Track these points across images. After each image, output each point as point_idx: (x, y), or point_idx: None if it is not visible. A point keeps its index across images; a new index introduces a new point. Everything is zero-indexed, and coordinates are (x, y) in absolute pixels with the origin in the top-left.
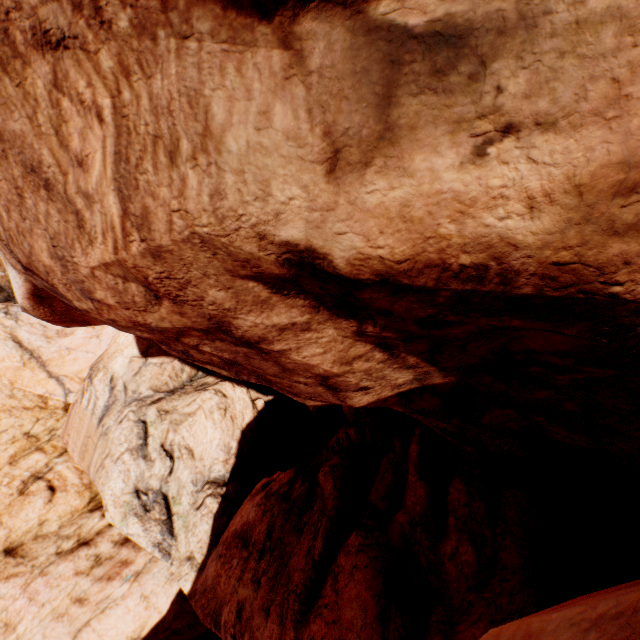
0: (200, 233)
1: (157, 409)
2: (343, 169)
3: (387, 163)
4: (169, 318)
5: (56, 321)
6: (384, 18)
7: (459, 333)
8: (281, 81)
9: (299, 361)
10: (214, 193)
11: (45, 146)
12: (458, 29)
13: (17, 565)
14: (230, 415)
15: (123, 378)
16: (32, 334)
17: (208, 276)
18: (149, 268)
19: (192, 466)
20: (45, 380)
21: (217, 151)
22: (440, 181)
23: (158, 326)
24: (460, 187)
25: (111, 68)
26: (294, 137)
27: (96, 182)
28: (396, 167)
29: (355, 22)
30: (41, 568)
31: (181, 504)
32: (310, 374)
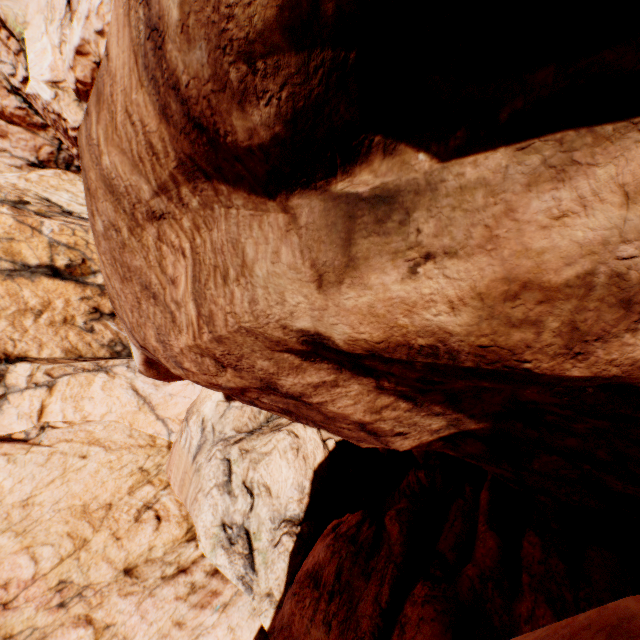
0: (245, 326)
1: (239, 448)
2: (327, 285)
3: (353, 281)
4: (233, 380)
5: (161, 379)
6: (342, 191)
7: (462, 387)
8: (284, 232)
9: (336, 411)
10: (251, 301)
11: (153, 273)
12: (390, 192)
13: (133, 584)
14: (302, 455)
15: (211, 420)
16: (145, 383)
17: (255, 351)
18: (216, 349)
19: (269, 503)
20: (154, 422)
21: (250, 276)
22: (390, 291)
23: (226, 385)
24: (404, 294)
25: (189, 227)
26: (294, 268)
27: (182, 294)
28: (359, 283)
29: (324, 196)
30: (150, 589)
31: (261, 540)
32: (349, 421)
